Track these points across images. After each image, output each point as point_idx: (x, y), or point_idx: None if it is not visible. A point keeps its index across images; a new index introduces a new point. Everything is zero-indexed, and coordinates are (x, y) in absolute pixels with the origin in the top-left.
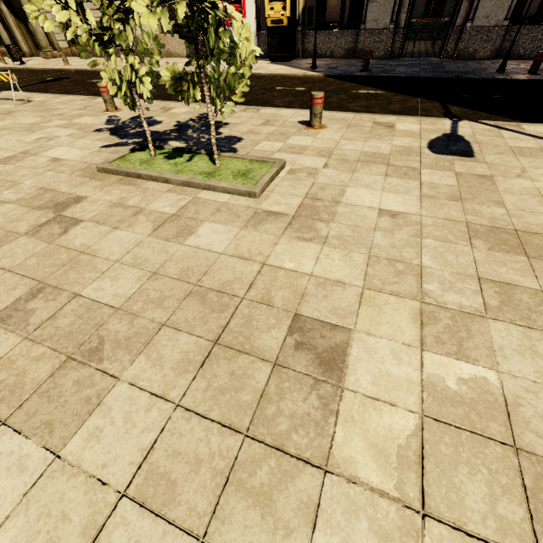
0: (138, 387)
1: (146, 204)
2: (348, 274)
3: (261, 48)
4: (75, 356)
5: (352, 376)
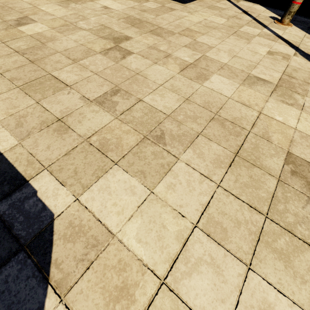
0: None
1: None
2: (59, 14)
3: None
4: None
5: (22, 27)
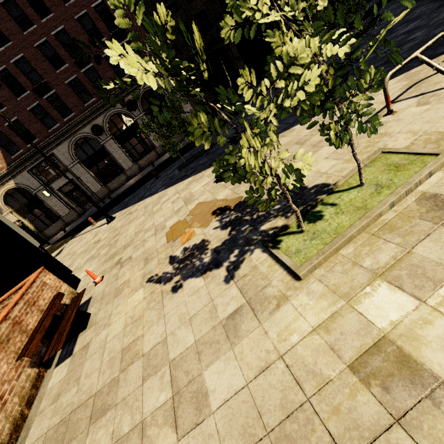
0: None
1: None
2: None
3: None
4: None
5: None
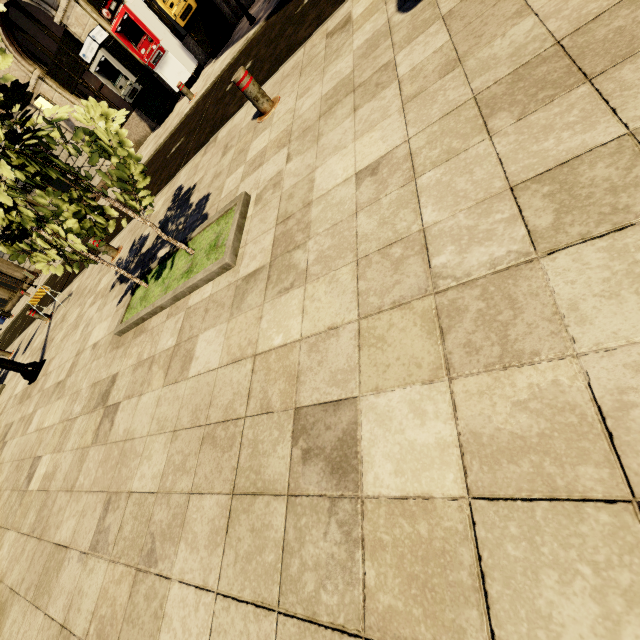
0: (185, 583)
1: (155, 349)
2: (338, 310)
3: (199, 54)
4: (140, 566)
5: (369, 473)
